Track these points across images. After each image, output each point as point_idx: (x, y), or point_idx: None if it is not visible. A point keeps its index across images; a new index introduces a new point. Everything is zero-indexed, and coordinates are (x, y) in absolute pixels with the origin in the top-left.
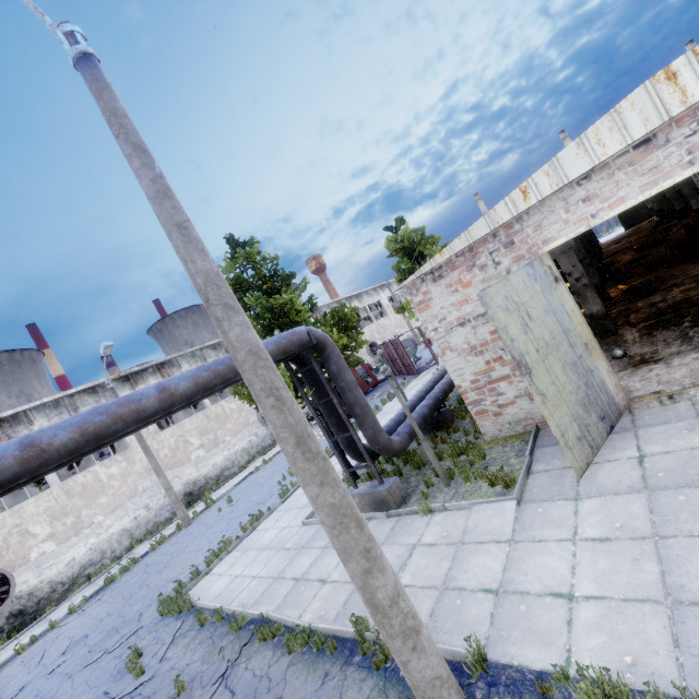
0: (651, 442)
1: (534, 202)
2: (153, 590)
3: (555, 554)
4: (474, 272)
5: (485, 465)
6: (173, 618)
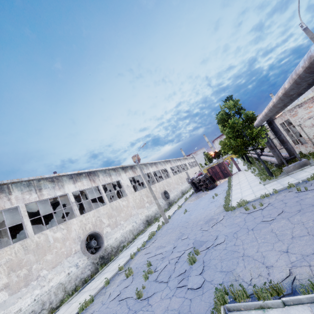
0: None
1: None
2: (199, 220)
3: None
4: (313, 103)
5: None
6: (240, 207)
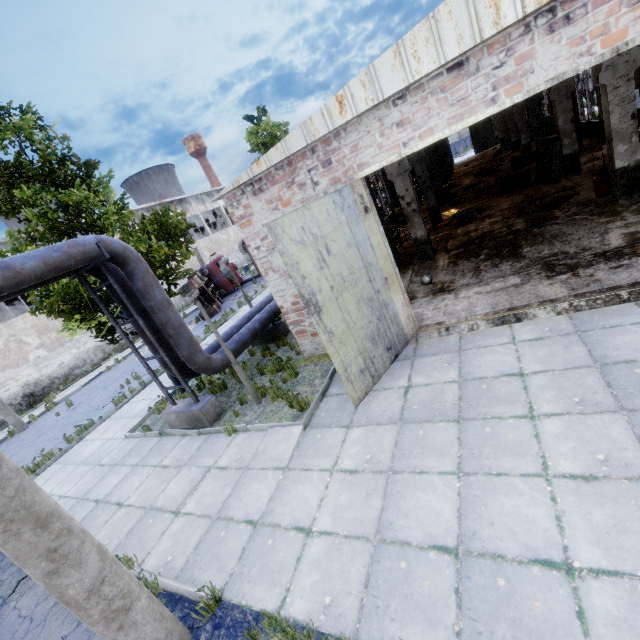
0: (420, 373)
1: (350, 117)
2: None
3: (313, 485)
4: (294, 190)
5: (295, 384)
6: None
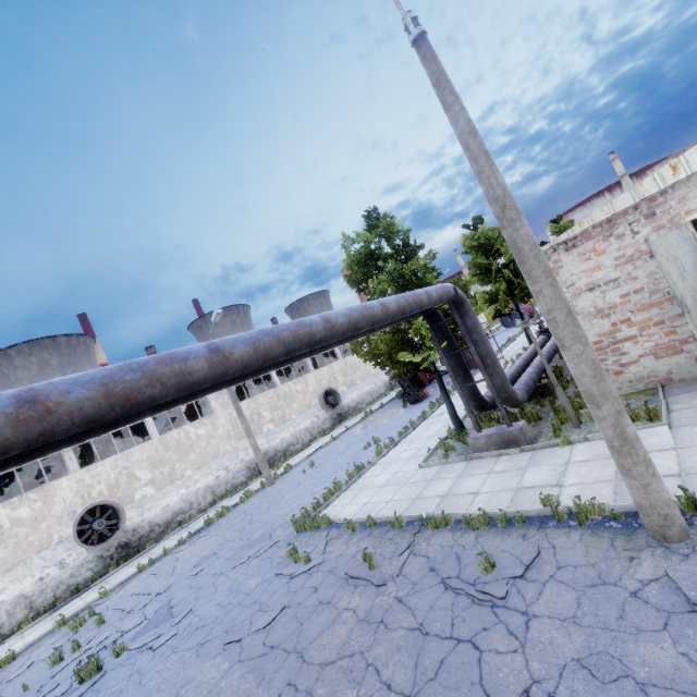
0: None
1: (683, 177)
2: (269, 522)
3: None
4: (610, 241)
5: None
6: (312, 532)
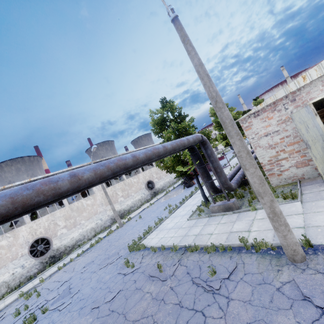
0: None
1: (308, 82)
2: (118, 246)
3: None
4: (275, 113)
5: (276, 194)
6: (136, 252)
